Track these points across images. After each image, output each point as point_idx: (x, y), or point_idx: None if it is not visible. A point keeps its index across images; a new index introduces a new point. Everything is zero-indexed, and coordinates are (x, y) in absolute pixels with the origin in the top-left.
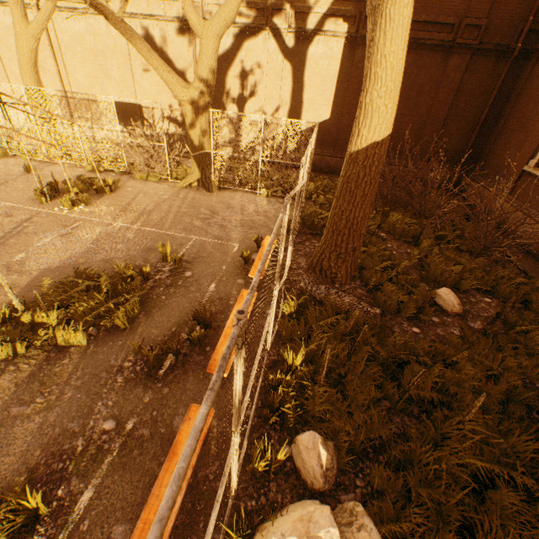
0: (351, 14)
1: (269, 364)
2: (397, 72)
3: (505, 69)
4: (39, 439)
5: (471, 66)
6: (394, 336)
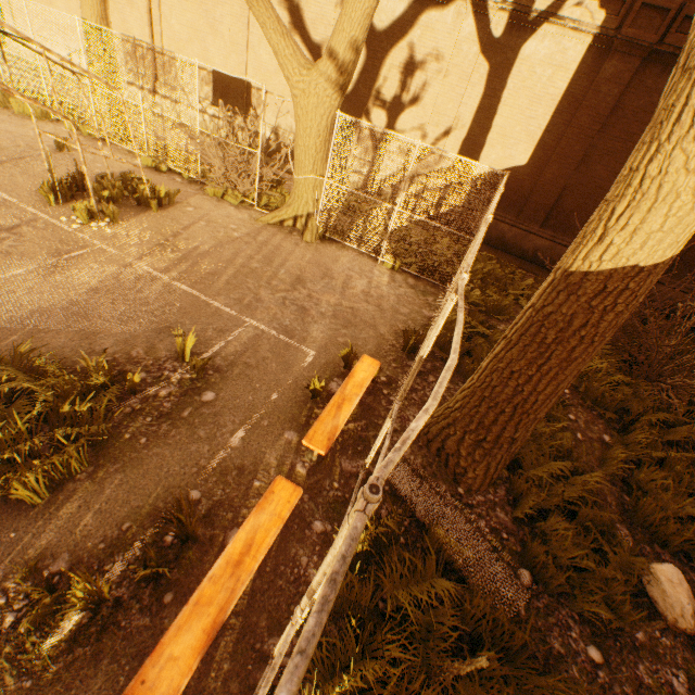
0: None
1: (273, 679)
2: None
3: None
4: None
5: None
6: (551, 686)
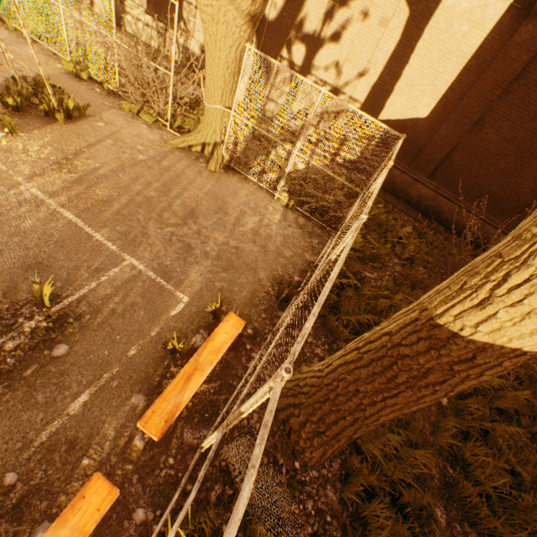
0: None
1: None
2: None
3: None
4: None
5: None
6: None
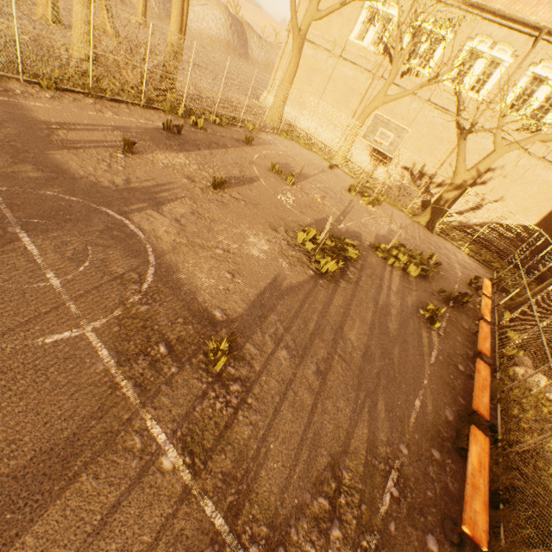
0: None
1: (494, 332)
2: None
3: None
4: (418, 298)
5: None
6: None
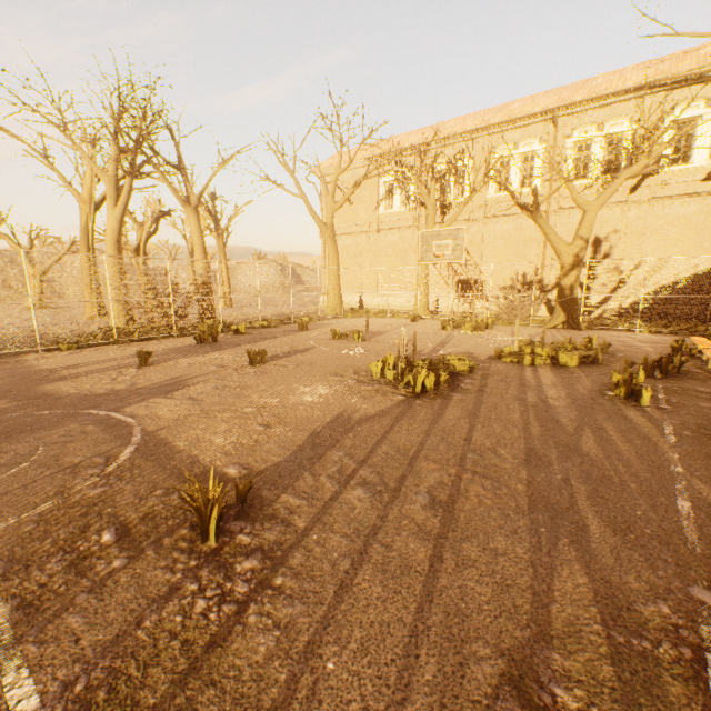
0: None
1: None
2: None
3: None
4: (595, 383)
5: None
6: None
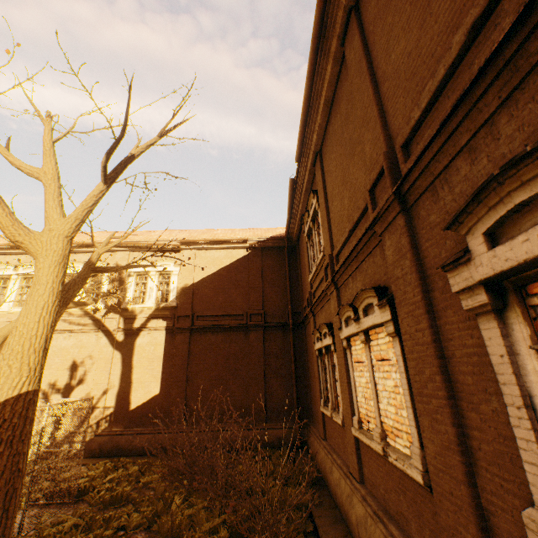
0: (168, 315)
1: None
2: (28, 336)
3: (291, 335)
4: None
5: (267, 337)
6: None
